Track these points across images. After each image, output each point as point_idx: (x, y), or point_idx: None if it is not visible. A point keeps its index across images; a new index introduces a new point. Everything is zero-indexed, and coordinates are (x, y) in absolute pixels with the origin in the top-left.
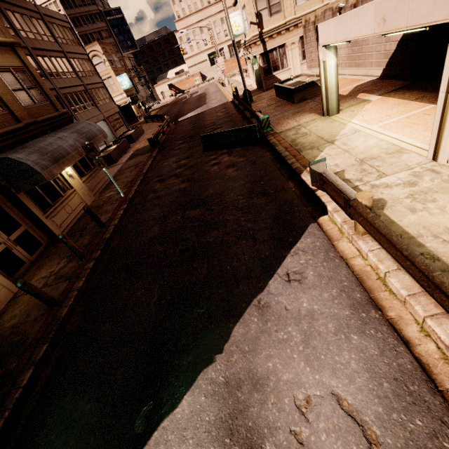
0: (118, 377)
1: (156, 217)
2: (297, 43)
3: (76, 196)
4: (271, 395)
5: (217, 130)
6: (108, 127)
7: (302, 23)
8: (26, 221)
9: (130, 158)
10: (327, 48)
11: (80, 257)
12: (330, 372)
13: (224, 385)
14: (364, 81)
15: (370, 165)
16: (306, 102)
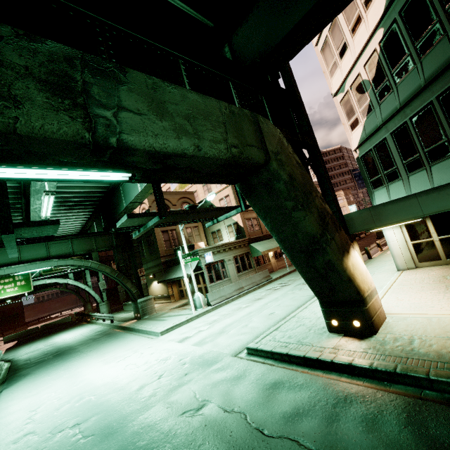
0: None
1: None
2: None
3: None
4: None
5: None
6: None
7: None
8: None
9: None
10: None
11: None
12: None
13: None
14: None
15: None
16: None
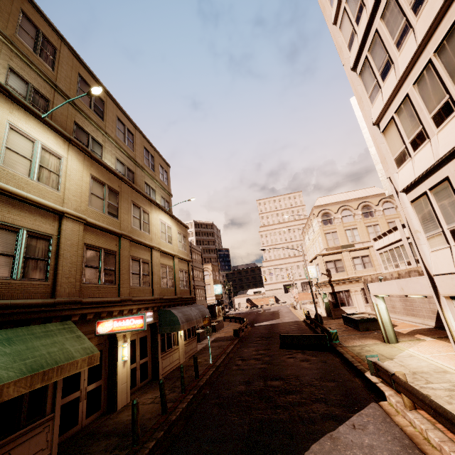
0: None
1: (242, 380)
2: (360, 291)
3: (178, 352)
4: None
5: None
6: None
7: (361, 280)
8: (150, 354)
9: (213, 341)
10: (376, 296)
11: (183, 389)
12: None
13: None
14: (421, 327)
15: (420, 375)
16: (370, 331)
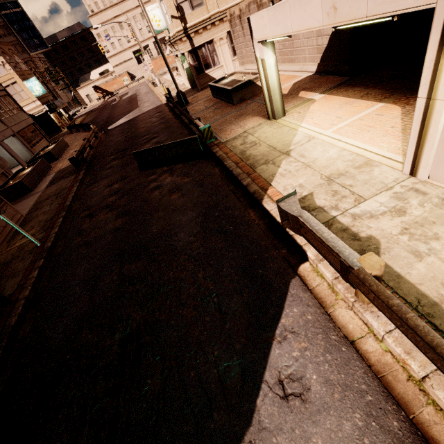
0: None
1: (84, 278)
2: (226, 39)
3: None
4: None
5: (154, 140)
6: (21, 143)
7: (227, 17)
8: None
9: (51, 183)
10: (263, 43)
11: None
12: None
13: None
14: (301, 78)
15: (340, 184)
16: (246, 102)
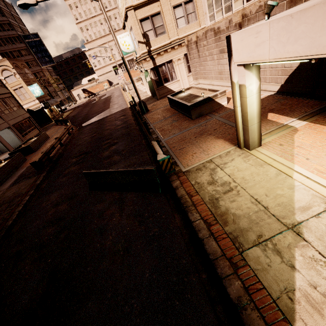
0: None
1: None
2: (183, 59)
3: None
4: None
5: (113, 147)
6: (14, 133)
7: (184, 43)
8: None
9: (15, 181)
10: (247, 67)
11: None
12: None
13: None
14: (261, 96)
15: None
16: (205, 118)
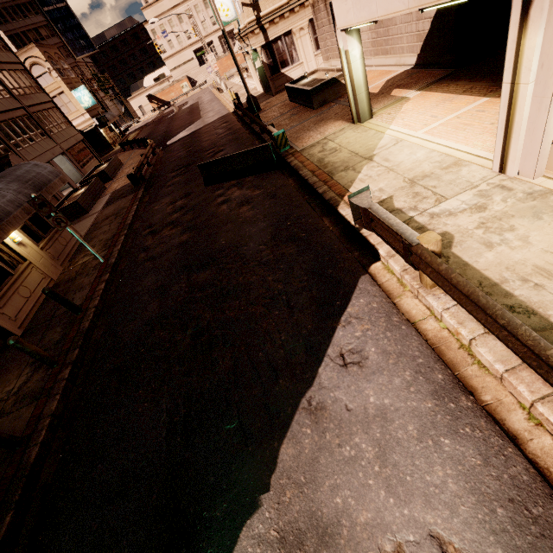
0: (123, 552)
1: (152, 287)
2: (307, 29)
3: (34, 271)
4: (347, 550)
5: (220, 153)
6: (71, 163)
7: (309, 1)
8: None
9: (107, 203)
10: (347, 32)
11: (48, 363)
12: (423, 501)
13: (278, 544)
14: (396, 73)
15: (423, 186)
16: (328, 105)
